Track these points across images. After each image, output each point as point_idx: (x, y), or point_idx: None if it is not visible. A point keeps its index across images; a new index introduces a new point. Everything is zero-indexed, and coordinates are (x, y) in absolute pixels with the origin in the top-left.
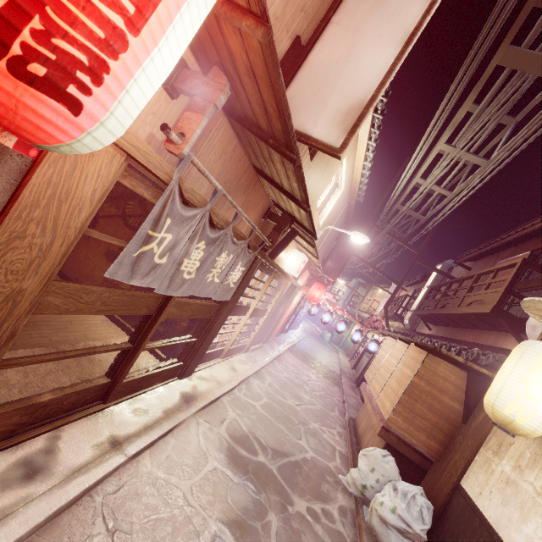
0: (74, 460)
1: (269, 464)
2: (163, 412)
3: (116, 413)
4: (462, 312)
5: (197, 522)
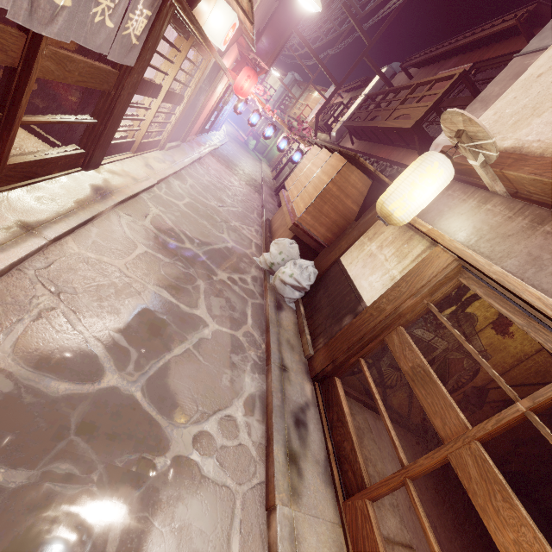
0: None
1: (196, 250)
2: (74, 202)
3: (14, 200)
4: (387, 127)
5: (137, 287)
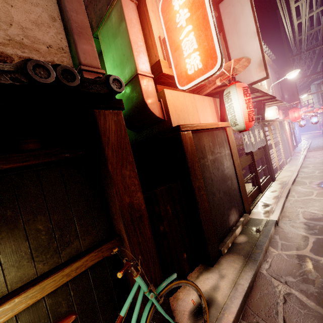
0: (272, 202)
1: None
2: (280, 189)
3: (267, 194)
4: None
5: None
